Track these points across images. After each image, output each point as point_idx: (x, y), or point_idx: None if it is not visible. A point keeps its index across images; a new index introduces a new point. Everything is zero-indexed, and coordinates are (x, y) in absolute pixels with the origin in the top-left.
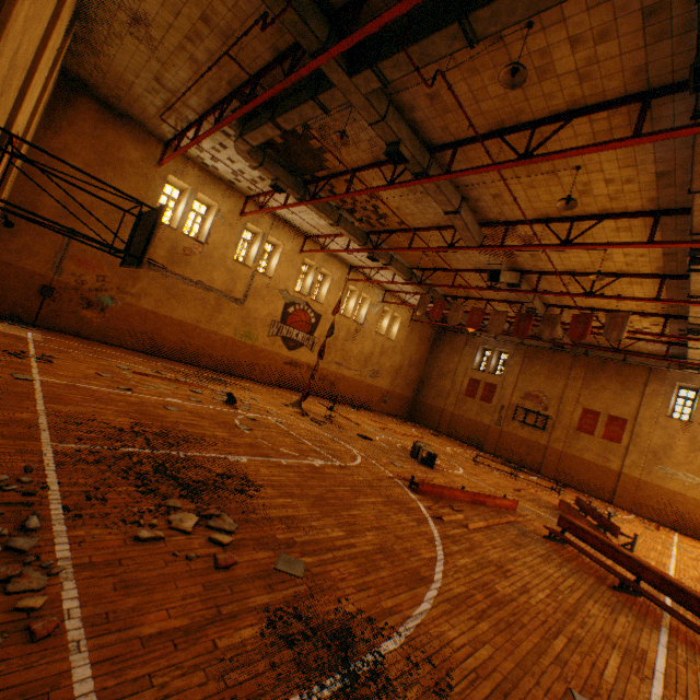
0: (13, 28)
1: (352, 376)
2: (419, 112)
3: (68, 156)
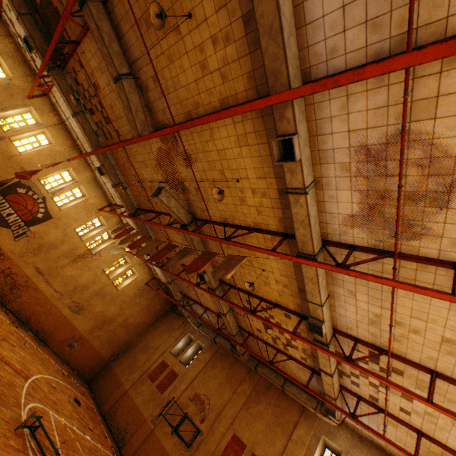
0: None
1: (48, 294)
2: None
3: None
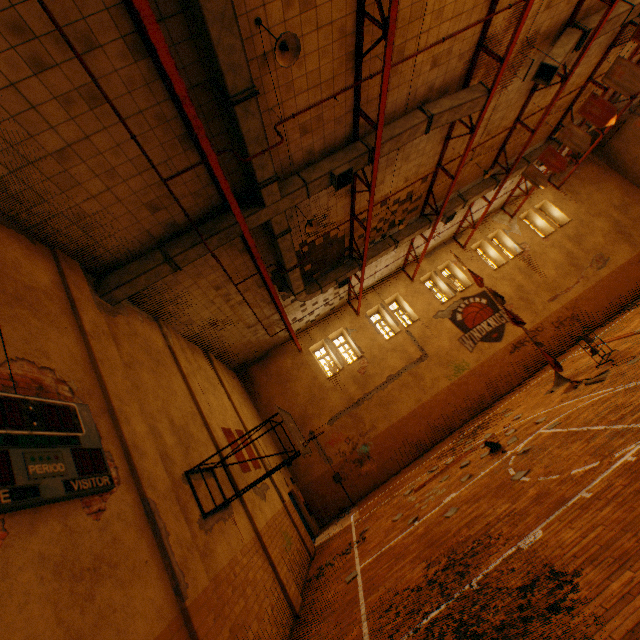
0: (137, 438)
1: (581, 290)
2: (314, 146)
3: (273, 401)
